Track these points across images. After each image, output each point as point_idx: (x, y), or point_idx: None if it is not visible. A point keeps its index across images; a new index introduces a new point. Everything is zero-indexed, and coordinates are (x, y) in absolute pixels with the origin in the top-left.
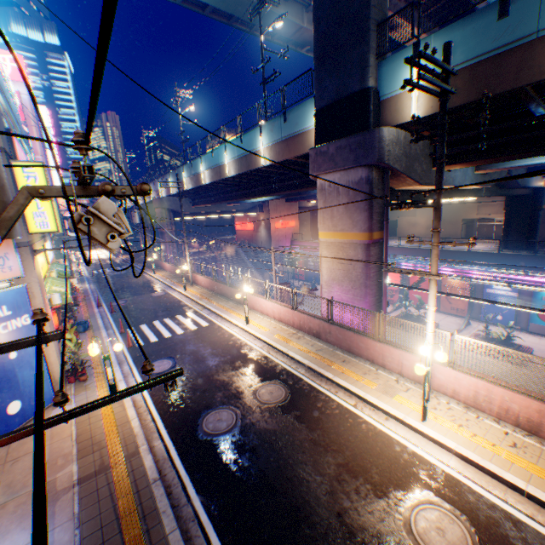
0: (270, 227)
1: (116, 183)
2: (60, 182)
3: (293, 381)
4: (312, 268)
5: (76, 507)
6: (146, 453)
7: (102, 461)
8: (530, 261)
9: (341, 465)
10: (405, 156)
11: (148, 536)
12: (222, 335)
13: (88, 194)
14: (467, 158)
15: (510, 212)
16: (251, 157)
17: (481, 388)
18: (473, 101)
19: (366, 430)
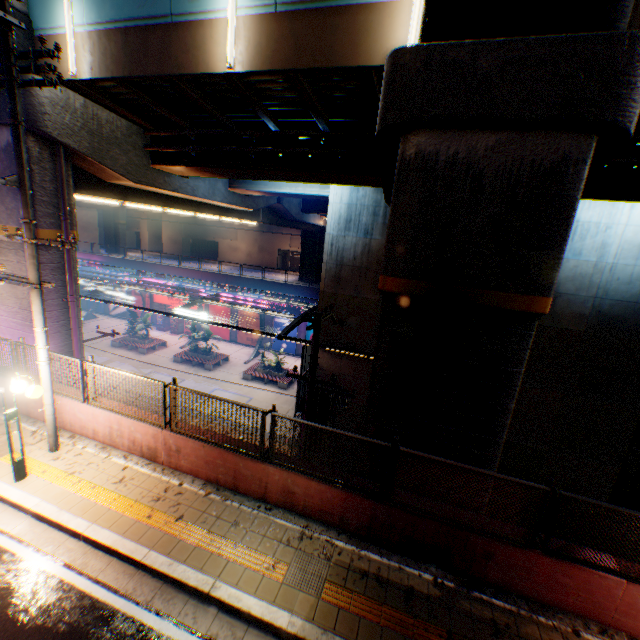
0: None
1: None
2: None
3: None
4: None
5: None
6: None
7: None
8: (306, 293)
9: None
10: (92, 133)
11: None
12: None
13: None
14: (183, 162)
15: (306, 246)
16: None
17: (115, 422)
18: (131, 78)
19: None
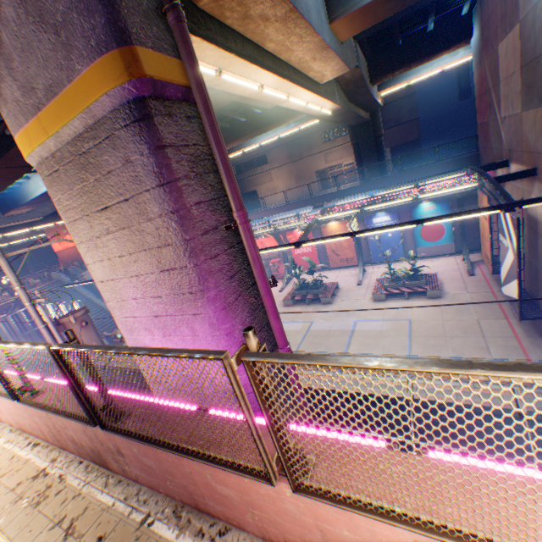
0: None
1: None
2: None
3: None
4: None
5: None
6: None
7: None
8: (399, 182)
9: None
10: None
11: None
12: None
13: None
14: None
15: (358, 145)
16: None
17: None
18: None
19: None
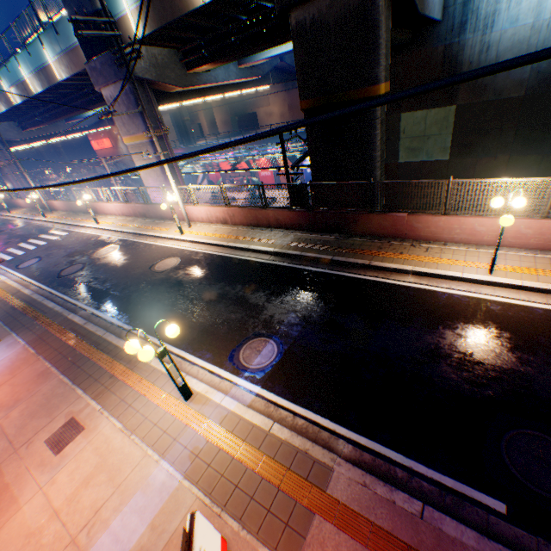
0: None
1: None
2: None
3: (123, 243)
4: (185, 176)
5: None
6: (26, 290)
7: None
8: None
9: (135, 262)
10: (155, 67)
11: (32, 305)
12: (79, 236)
13: None
14: (203, 63)
15: None
16: (47, 71)
17: (208, 212)
18: (162, 28)
19: (155, 248)
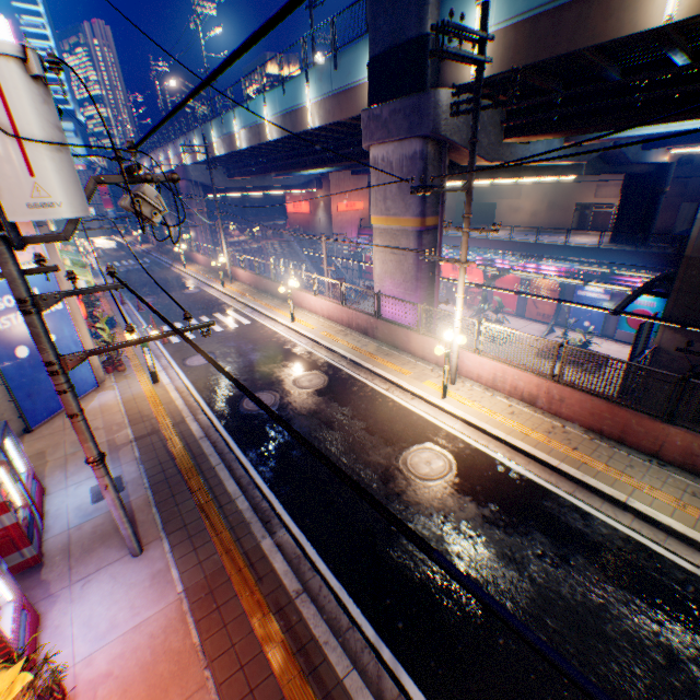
0: (331, 210)
1: (150, 170)
2: (124, 177)
3: (333, 372)
4: None
5: (137, 454)
6: (193, 422)
7: (153, 427)
8: (629, 259)
9: (362, 429)
10: (468, 125)
11: (199, 467)
12: (266, 333)
13: (135, 182)
14: (540, 130)
15: (627, 196)
16: (297, 115)
17: (498, 371)
18: (532, 64)
19: (392, 406)
